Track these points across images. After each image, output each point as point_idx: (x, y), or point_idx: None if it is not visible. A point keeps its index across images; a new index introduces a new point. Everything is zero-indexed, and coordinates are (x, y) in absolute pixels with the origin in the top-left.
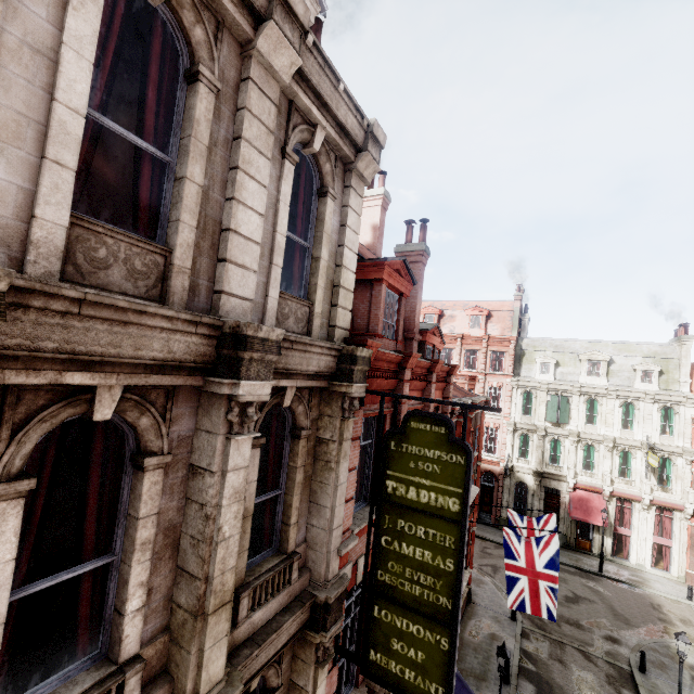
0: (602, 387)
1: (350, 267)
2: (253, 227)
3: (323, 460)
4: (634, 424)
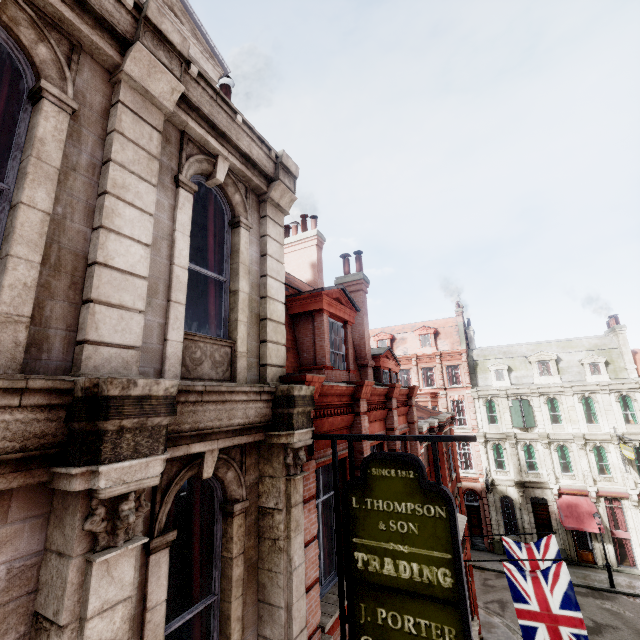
0: (557, 385)
1: (278, 297)
2: (134, 259)
3: (270, 538)
4: (598, 417)
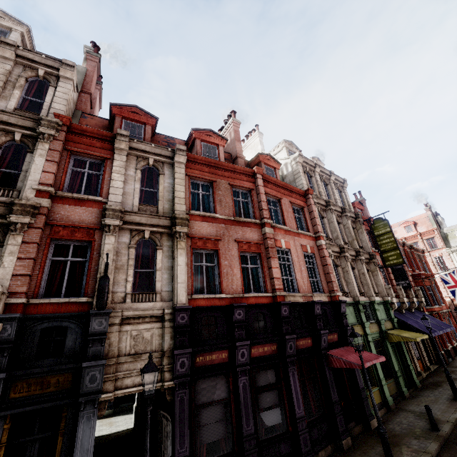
0: None
1: (350, 202)
2: (337, 198)
3: (360, 233)
4: None
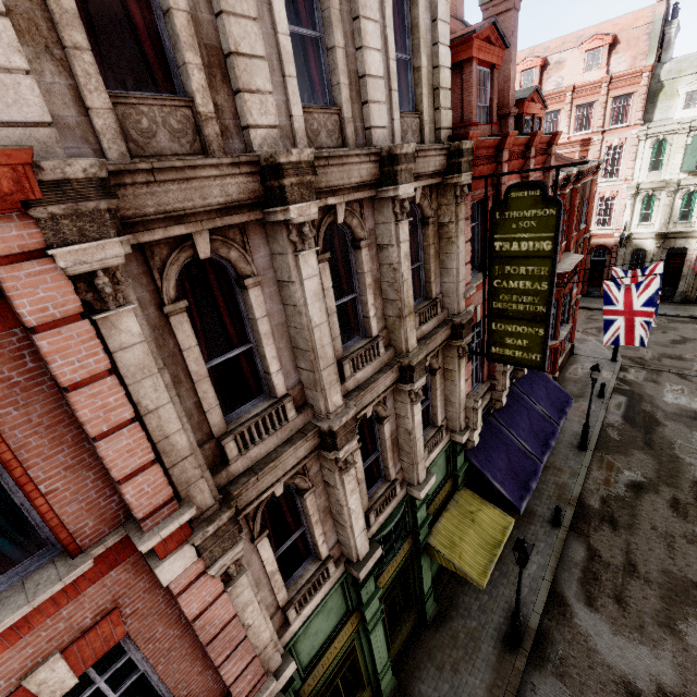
0: None
1: (445, 64)
2: (377, 65)
3: (446, 238)
4: None
